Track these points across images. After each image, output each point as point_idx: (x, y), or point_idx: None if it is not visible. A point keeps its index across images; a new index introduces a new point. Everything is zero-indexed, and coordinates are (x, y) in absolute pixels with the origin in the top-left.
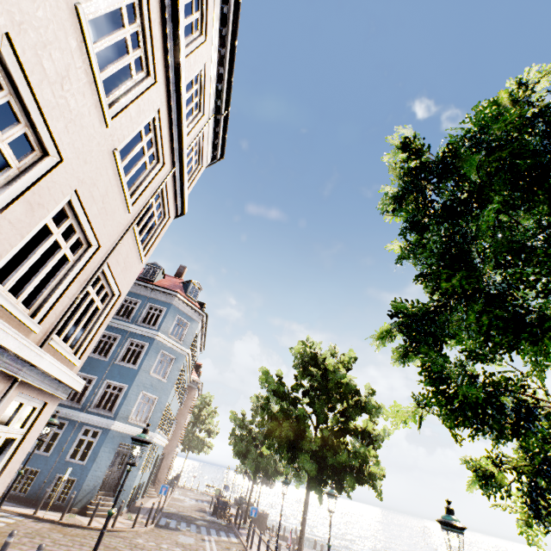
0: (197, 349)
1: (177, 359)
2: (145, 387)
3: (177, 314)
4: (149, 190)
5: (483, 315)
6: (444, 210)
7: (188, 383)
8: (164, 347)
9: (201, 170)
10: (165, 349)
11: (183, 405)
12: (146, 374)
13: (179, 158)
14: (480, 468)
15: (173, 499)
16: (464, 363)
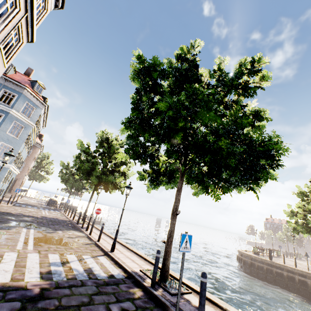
0: (40, 125)
1: (26, 128)
2: (3, 140)
3: (26, 101)
4: (10, 25)
5: (140, 125)
6: (136, 90)
7: (33, 144)
8: (17, 119)
9: (47, 13)
10: (17, 120)
11: (30, 155)
12: (4, 133)
13: (31, 7)
14: (141, 173)
15: (23, 200)
16: (143, 142)
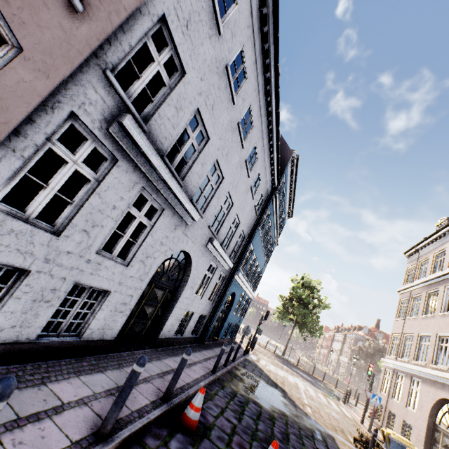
0: None
1: None
2: None
3: None
4: None
5: None
6: None
7: None
8: None
9: None
10: None
11: None
12: None
13: None
14: None
15: None
16: None
